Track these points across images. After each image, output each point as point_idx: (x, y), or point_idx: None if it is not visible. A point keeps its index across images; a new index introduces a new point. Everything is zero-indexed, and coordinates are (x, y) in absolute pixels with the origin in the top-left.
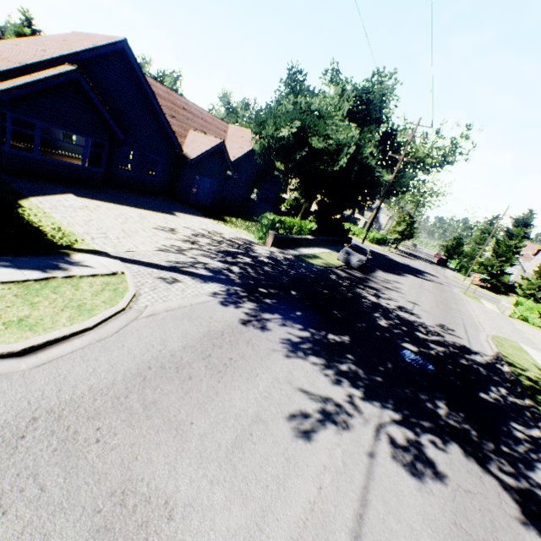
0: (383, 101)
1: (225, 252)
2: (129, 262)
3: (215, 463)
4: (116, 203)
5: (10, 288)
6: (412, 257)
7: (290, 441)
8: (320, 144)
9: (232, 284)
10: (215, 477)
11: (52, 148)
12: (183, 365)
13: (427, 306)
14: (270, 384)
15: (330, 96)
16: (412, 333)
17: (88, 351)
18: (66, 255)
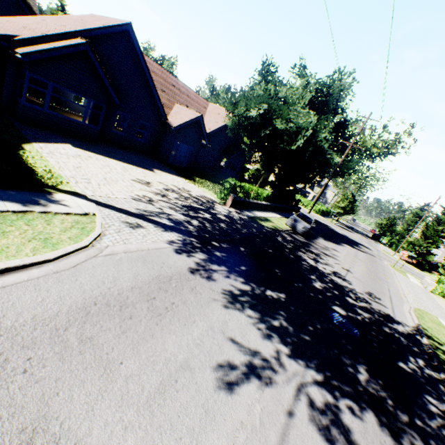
0: (340, 95)
1: (189, 207)
2: (103, 206)
3: (135, 408)
4: (105, 155)
5: None
6: (351, 230)
7: (212, 392)
8: (282, 125)
9: (189, 235)
10: (131, 422)
11: (64, 107)
12: (127, 304)
13: (359, 274)
14: (205, 331)
15: (295, 87)
16: (342, 297)
17: (42, 281)
18: (48, 193)
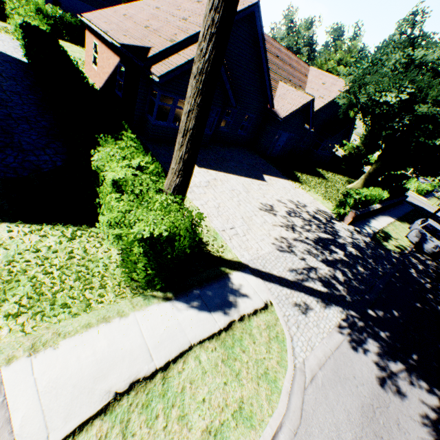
0: None
1: (319, 241)
2: (266, 279)
3: None
4: (222, 170)
5: (215, 348)
6: None
7: None
8: (429, 112)
9: (346, 305)
10: None
11: None
12: None
13: None
14: None
15: None
16: None
17: None
18: (227, 278)
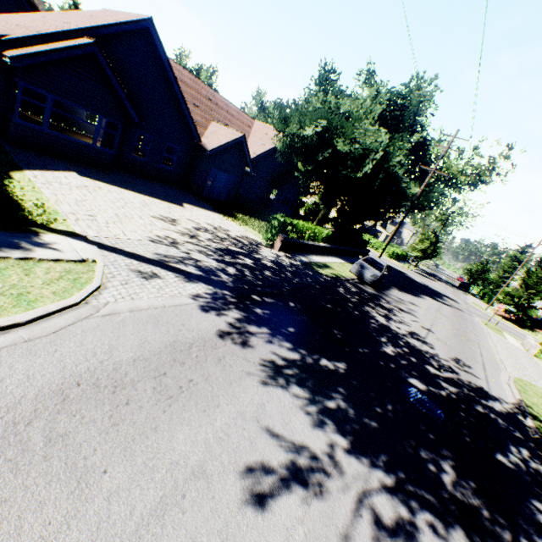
0: (419, 108)
1: (225, 250)
2: (108, 249)
3: None
4: (121, 186)
5: None
6: (433, 277)
7: (235, 511)
8: (345, 147)
9: (222, 287)
10: None
11: (74, 127)
12: (124, 384)
13: (443, 334)
14: (232, 420)
15: (362, 99)
16: (421, 366)
17: (5, 353)
18: (34, 234)
